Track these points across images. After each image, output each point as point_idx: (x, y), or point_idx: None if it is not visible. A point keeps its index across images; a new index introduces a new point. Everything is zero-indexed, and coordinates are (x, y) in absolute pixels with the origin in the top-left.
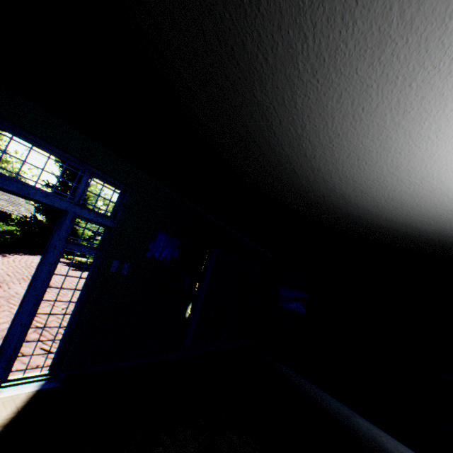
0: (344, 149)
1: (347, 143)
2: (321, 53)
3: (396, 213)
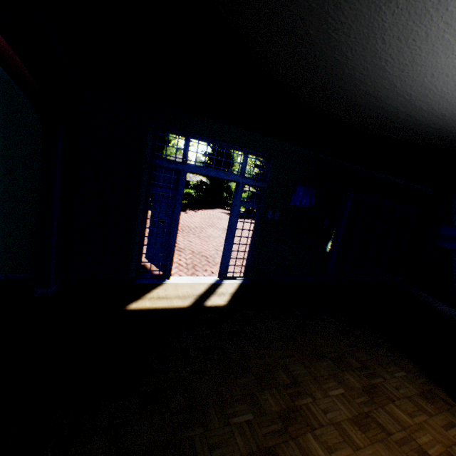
0: None
1: None
2: (401, 63)
3: None
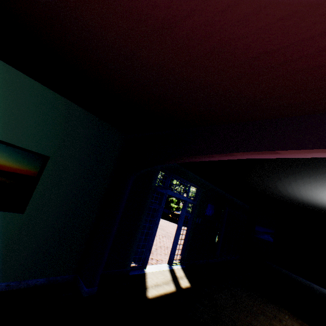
0: (303, 193)
1: (304, 192)
2: (299, 184)
3: (324, 205)
